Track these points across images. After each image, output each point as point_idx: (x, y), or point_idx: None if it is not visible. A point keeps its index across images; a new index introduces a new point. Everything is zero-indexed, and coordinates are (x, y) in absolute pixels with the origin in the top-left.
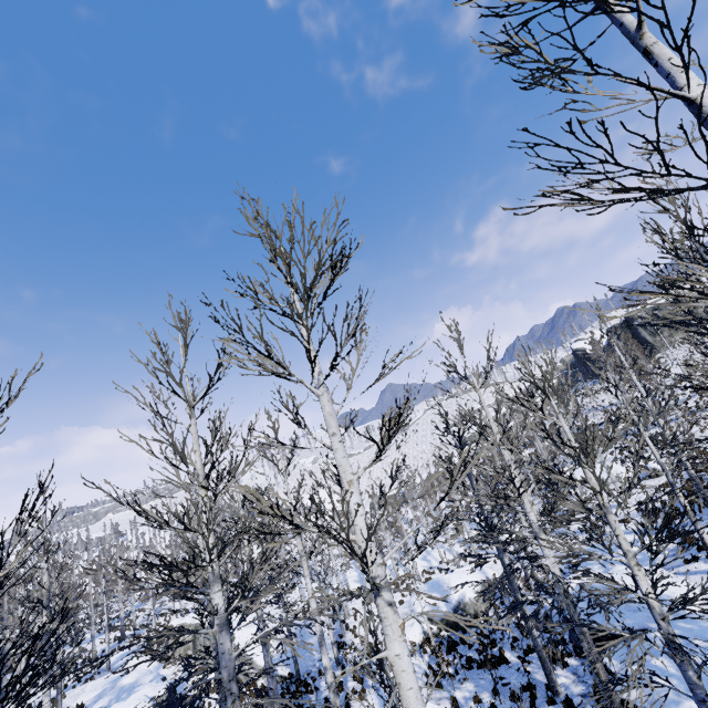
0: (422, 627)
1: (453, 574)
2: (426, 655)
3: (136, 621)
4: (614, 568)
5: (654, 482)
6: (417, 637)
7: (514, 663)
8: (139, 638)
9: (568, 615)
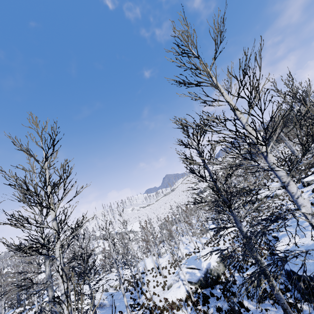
0: (185, 288)
1: (201, 252)
2: (189, 307)
3: (35, 299)
4: (308, 233)
5: (308, 188)
6: (183, 295)
7: (253, 310)
8: (32, 310)
9: (293, 269)
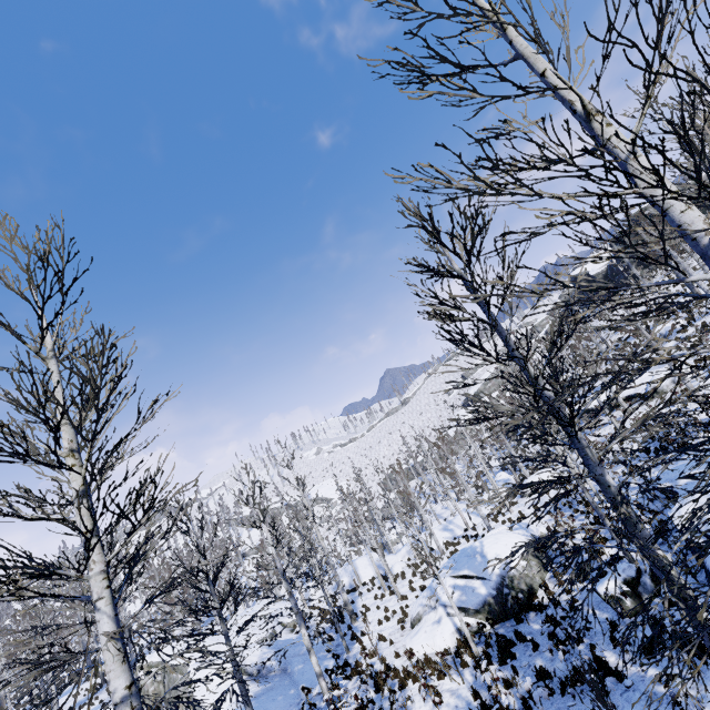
0: (453, 623)
1: (485, 539)
2: (467, 670)
3: None
4: None
5: None
6: (449, 640)
7: (633, 676)
8: None
9: None
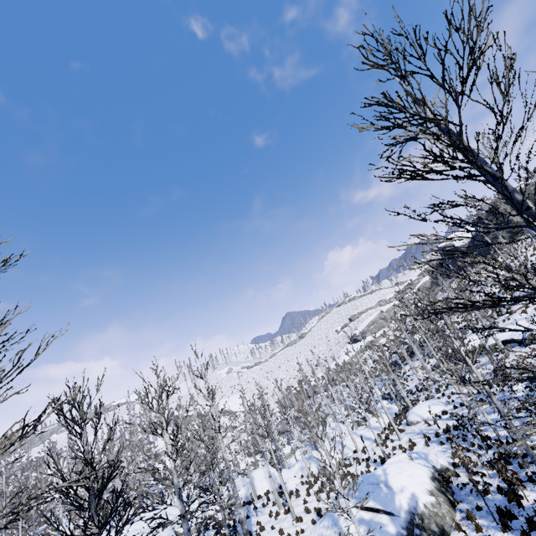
0: None
1: (388, 467)
2: None
3: None
4: None
5: None
6: None
7: None
8: None
9: None
